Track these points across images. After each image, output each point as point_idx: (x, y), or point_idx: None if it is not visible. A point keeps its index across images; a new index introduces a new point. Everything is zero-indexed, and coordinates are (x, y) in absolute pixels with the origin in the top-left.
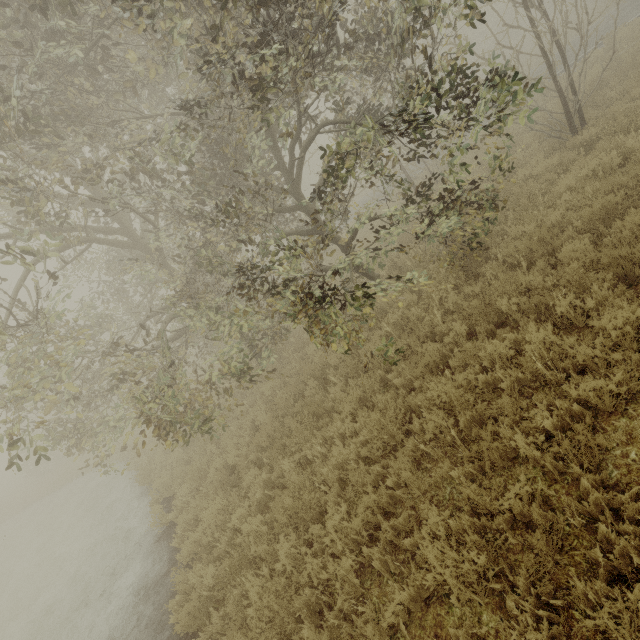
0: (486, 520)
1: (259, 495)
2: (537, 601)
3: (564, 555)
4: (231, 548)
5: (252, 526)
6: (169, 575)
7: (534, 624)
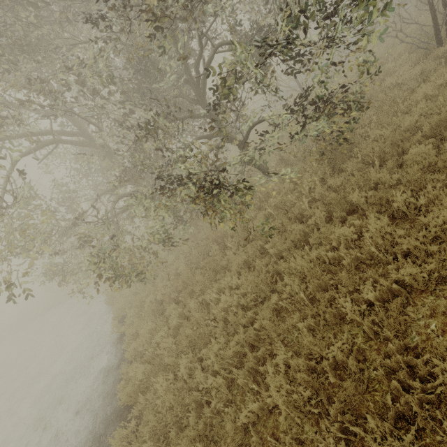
0: (314, 364)
1: (175, 322)
2: (342, 424)
3: (367, 394)
4: (156, 355)
5: (166, 345)
6: (121, 366)
7: (333, 445)
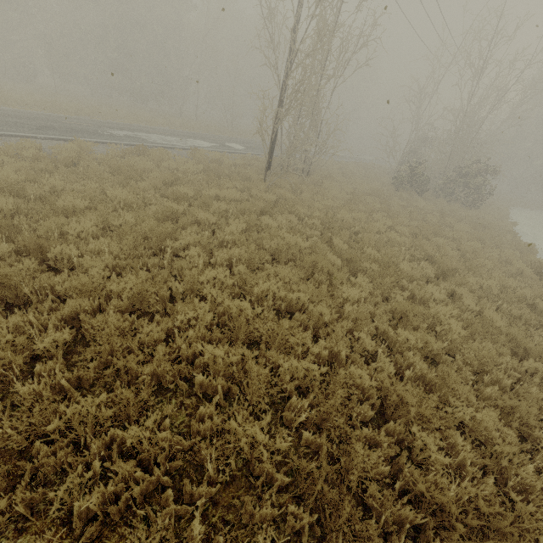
0: None
1: None
2: None
3: None
4: None
5: None
6: None
7: None
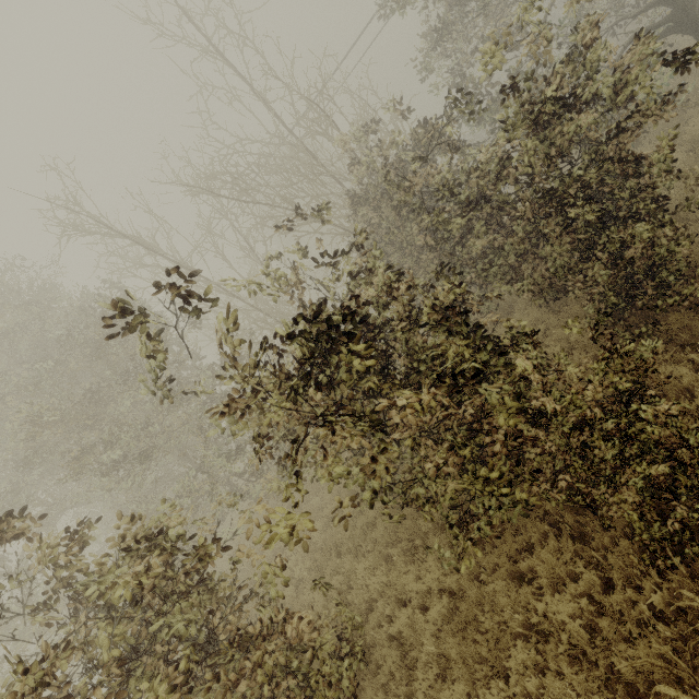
0: None
1: None
2: None
3: None
4: None
5: None
6: None
7: None
